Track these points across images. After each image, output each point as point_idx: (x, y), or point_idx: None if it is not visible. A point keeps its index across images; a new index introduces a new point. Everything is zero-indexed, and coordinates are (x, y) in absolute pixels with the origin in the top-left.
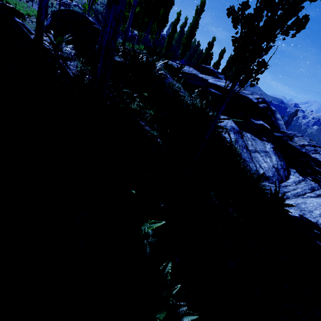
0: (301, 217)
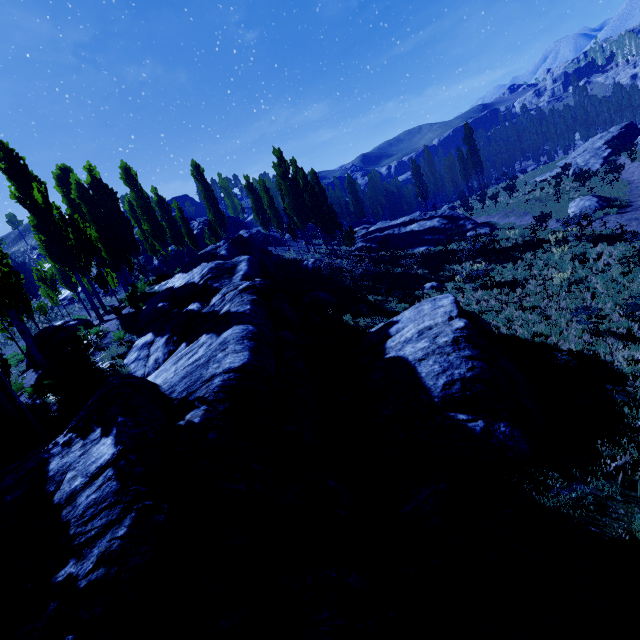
0: None
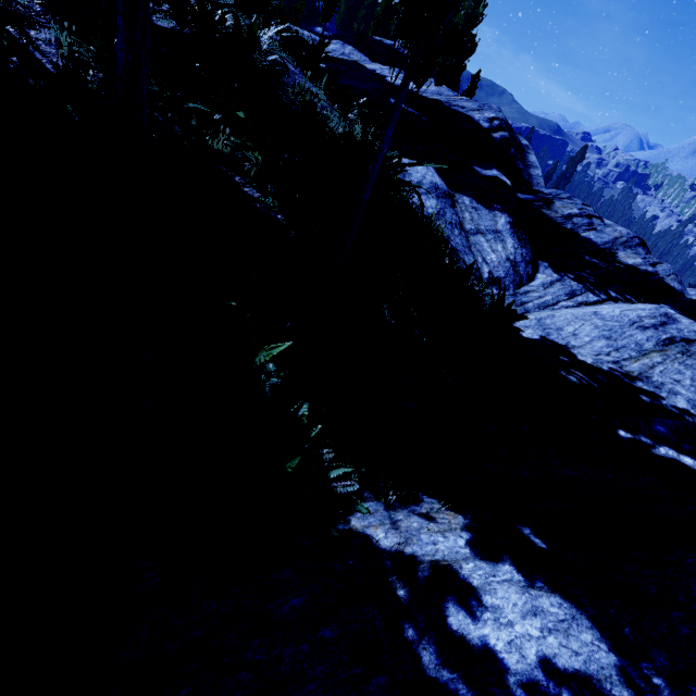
0: (542, 340)
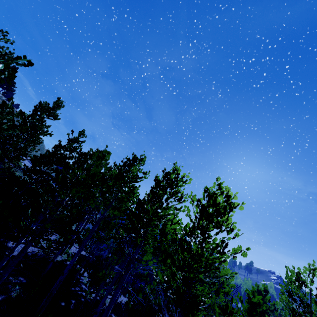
0: None
